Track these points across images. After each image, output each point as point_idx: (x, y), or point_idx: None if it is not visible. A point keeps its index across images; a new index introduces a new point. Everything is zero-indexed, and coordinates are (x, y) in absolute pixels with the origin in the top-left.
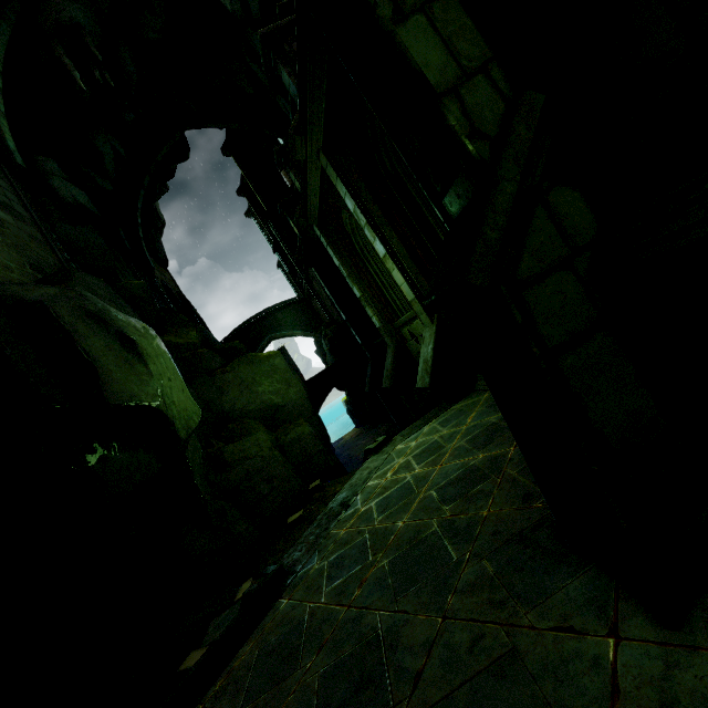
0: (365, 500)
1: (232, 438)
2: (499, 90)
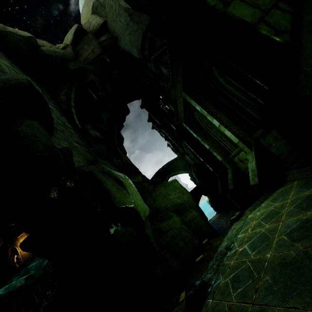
0: (239, 245)
1: (162, 220)
2: (286, 10)
